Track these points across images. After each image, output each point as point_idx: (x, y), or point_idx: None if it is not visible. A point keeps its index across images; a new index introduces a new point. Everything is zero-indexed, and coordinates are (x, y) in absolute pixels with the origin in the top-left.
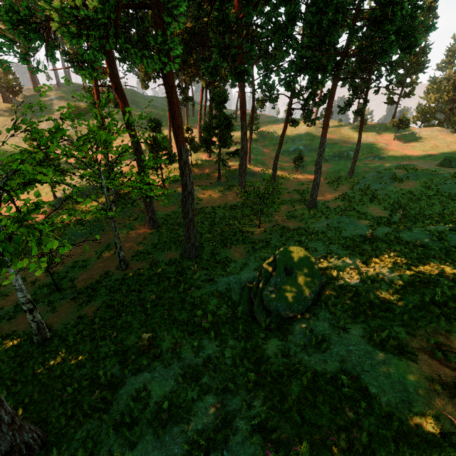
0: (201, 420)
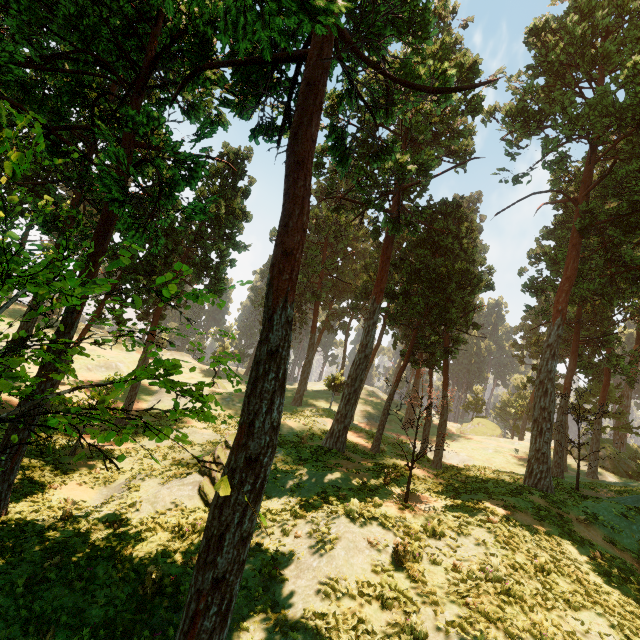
0: (301, 545)
